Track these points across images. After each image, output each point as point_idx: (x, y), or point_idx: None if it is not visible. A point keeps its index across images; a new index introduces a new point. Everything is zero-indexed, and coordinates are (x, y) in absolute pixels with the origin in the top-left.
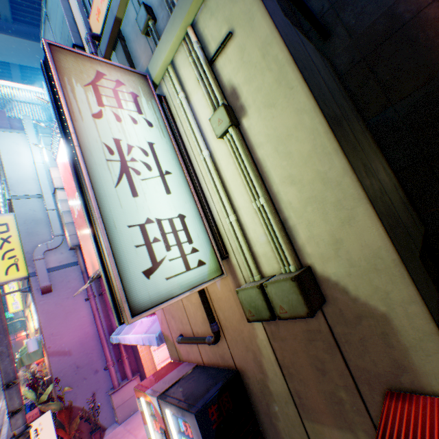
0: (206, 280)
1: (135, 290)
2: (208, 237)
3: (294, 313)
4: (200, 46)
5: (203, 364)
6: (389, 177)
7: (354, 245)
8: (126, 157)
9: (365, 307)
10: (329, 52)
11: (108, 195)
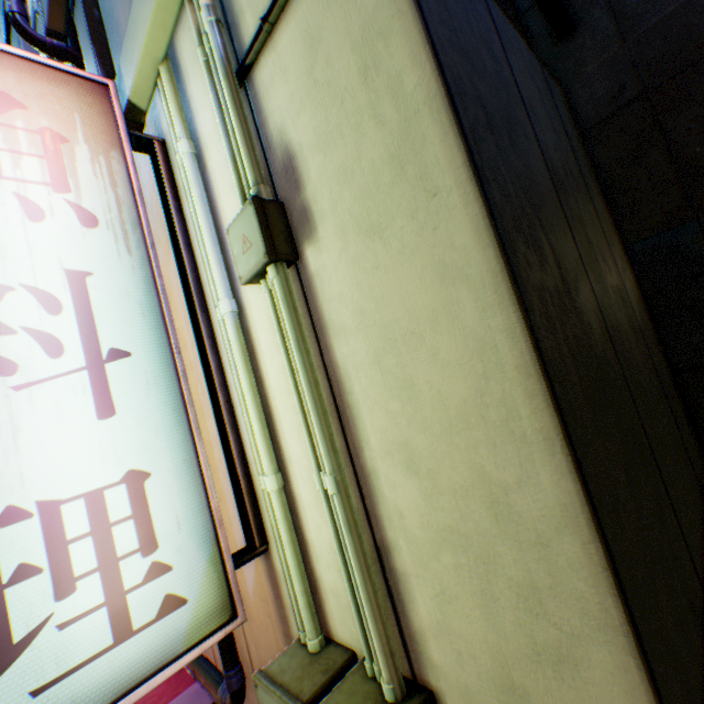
0: (177, 653)
1: None
2: (209, 520)
3: None
4: (218, 20)
5: None
6: (667, 396)
7: None
8: None
9: None
10: (567, 68)
11: None
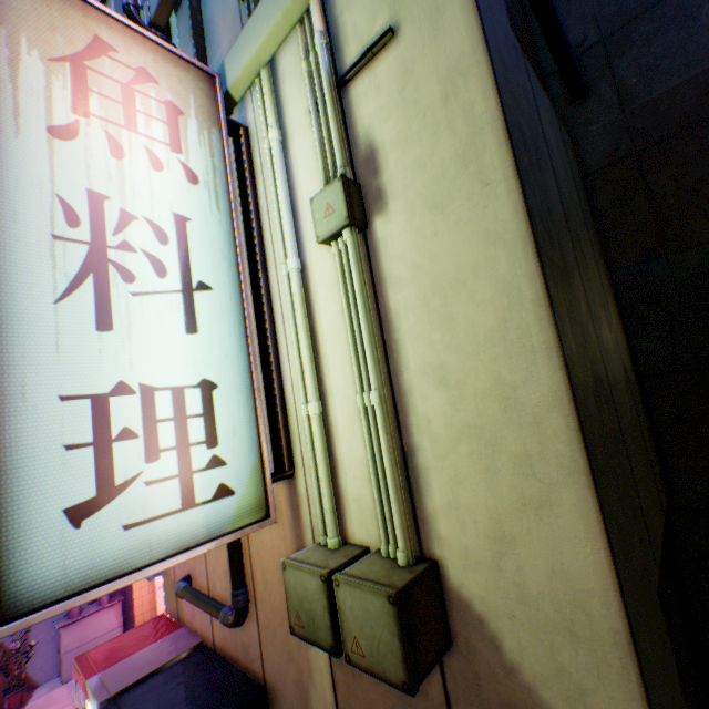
0: (224, 531)
1: (29, 555)
2: (256, 435)
3: (378, 668)
4: (328, 44)
5: (213, 644)
6: (631, 389)
7: (537, 560)
8: (109, 237)
9: (529, 696)
10: (577, 125)
11: (30, 319)
